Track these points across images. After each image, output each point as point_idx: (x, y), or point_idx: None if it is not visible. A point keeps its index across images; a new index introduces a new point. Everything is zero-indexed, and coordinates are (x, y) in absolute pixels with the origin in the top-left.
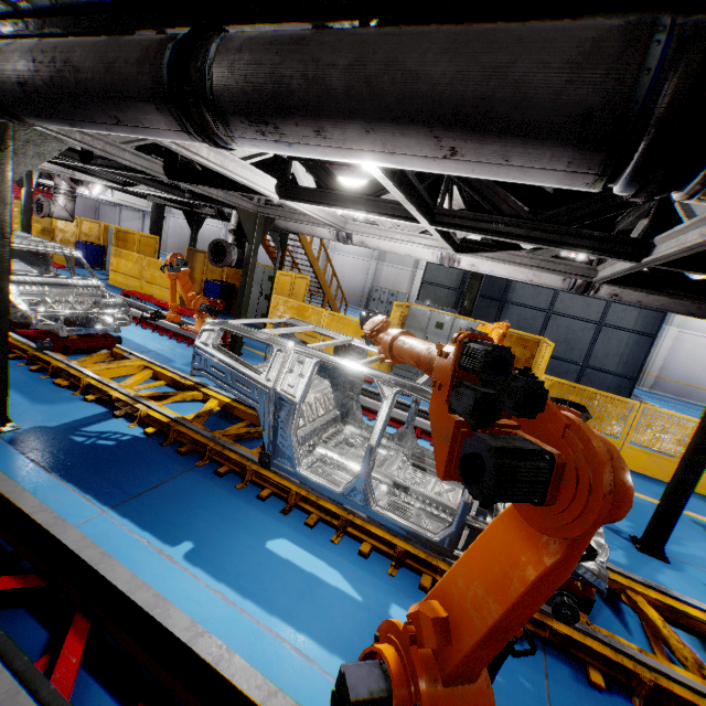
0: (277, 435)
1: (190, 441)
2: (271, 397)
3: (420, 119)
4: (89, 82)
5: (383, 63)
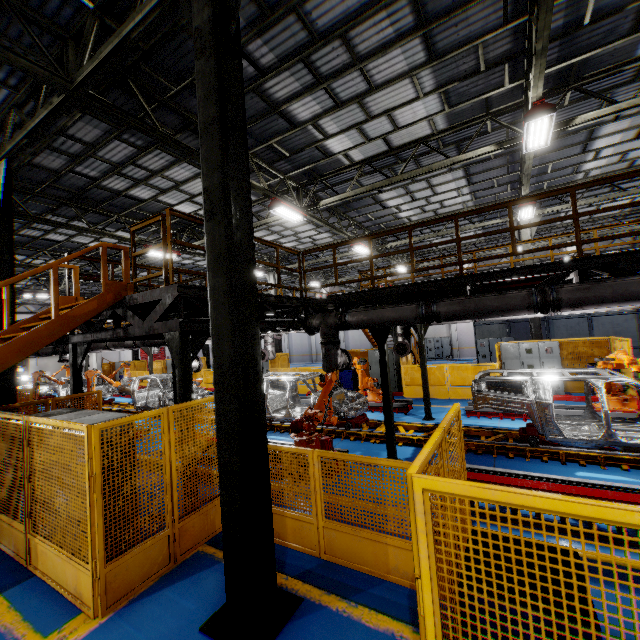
0: (545, 422)
1: (476, 448)
2: (533, 405)
3: (637, 299)
4: (496, 308)
5: (621, 290)
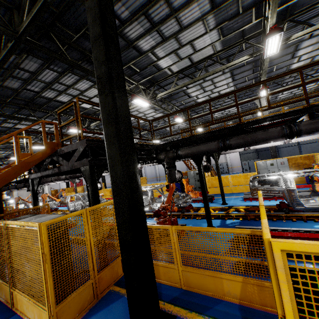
0: (293, 200)
1: (255, 217)
2: (285, 191)
3: None
4: (263, 139)
5: None
